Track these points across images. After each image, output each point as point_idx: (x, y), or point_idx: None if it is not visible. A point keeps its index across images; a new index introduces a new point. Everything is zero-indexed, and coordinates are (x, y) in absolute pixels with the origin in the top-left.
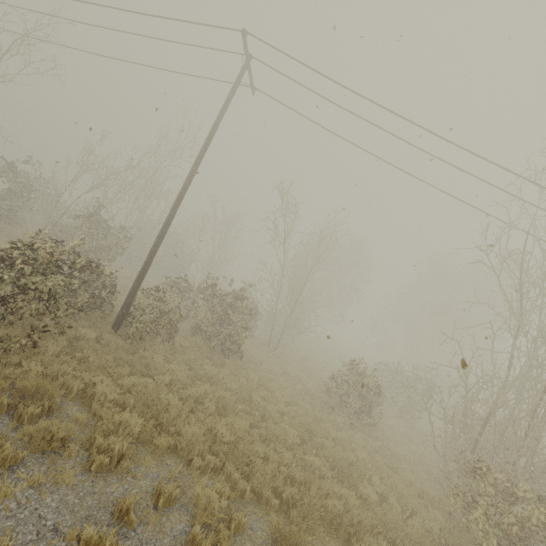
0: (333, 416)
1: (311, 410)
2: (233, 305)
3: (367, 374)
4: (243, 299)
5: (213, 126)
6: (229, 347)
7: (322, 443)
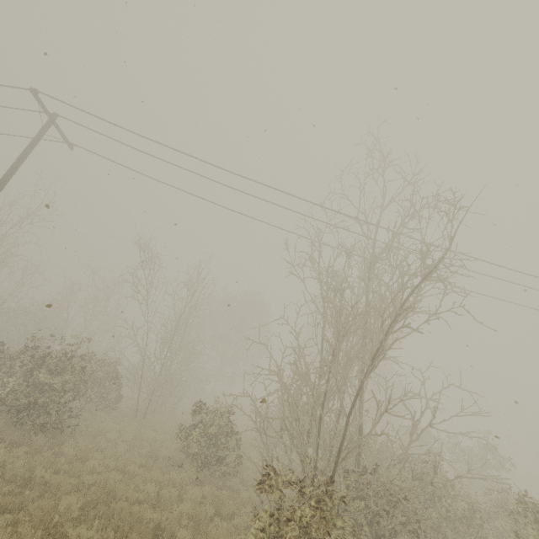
0: (171, 474)
1: (144, 474)
2: (60, 367)
3: (217, 412)
4: (71, 356)
5: (7, 171)
6: (46, 420)
7: (120, 507)
